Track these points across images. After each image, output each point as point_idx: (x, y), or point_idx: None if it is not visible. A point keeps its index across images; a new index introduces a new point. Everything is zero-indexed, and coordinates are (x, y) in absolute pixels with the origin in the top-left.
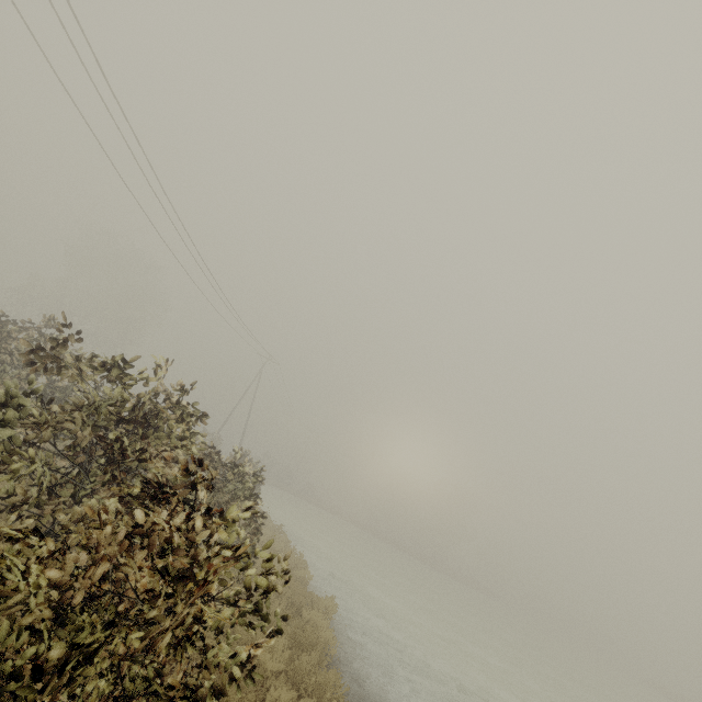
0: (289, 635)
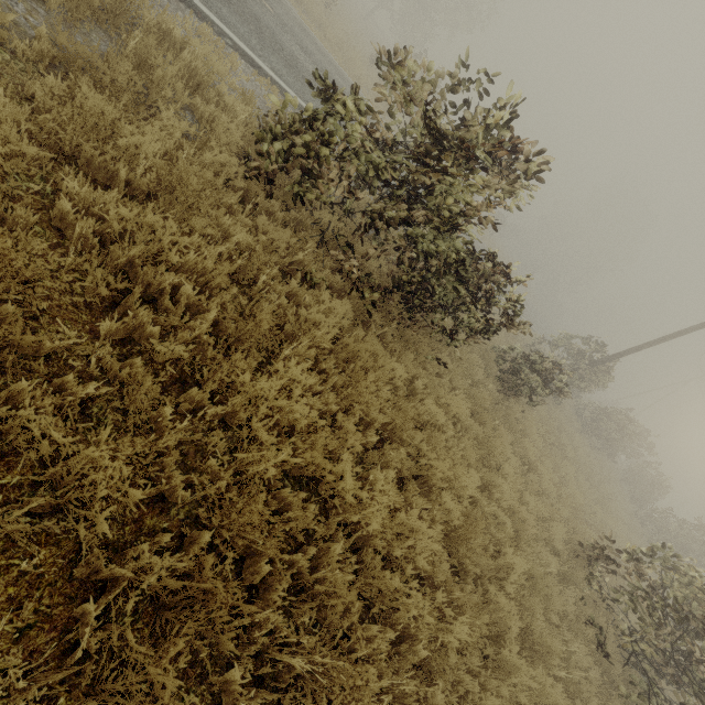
0: None
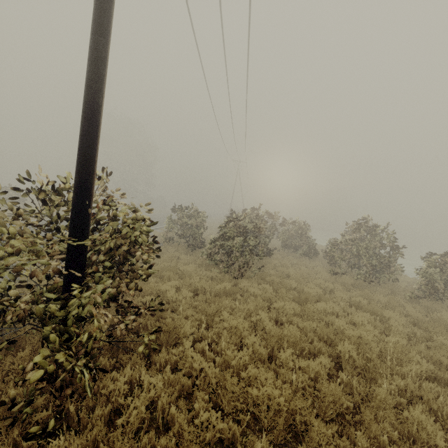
0: (394, 273)
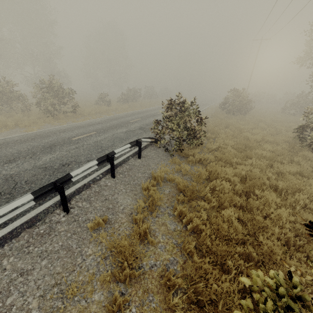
0: None
